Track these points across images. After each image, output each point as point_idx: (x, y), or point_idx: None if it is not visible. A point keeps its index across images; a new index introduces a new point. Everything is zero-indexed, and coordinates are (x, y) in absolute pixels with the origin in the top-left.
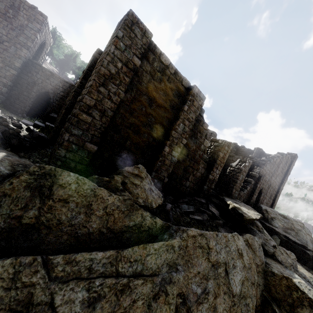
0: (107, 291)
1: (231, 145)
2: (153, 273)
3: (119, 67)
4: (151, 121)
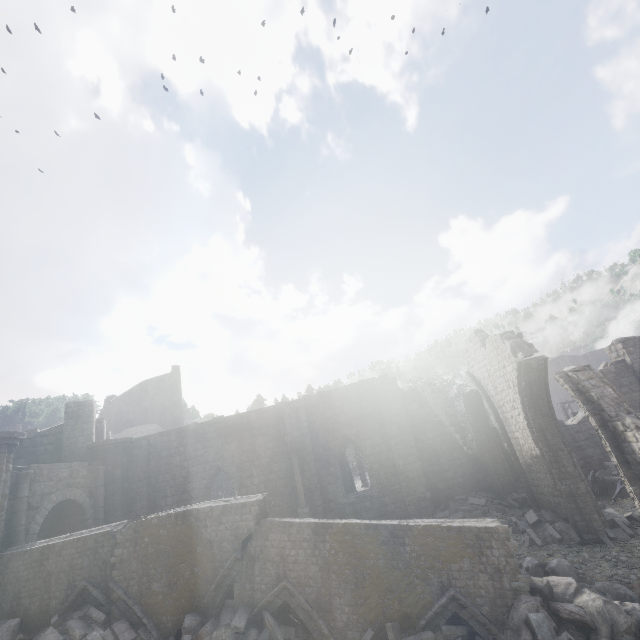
0: None
1: (17, 426)
2: None
3: None
4: None
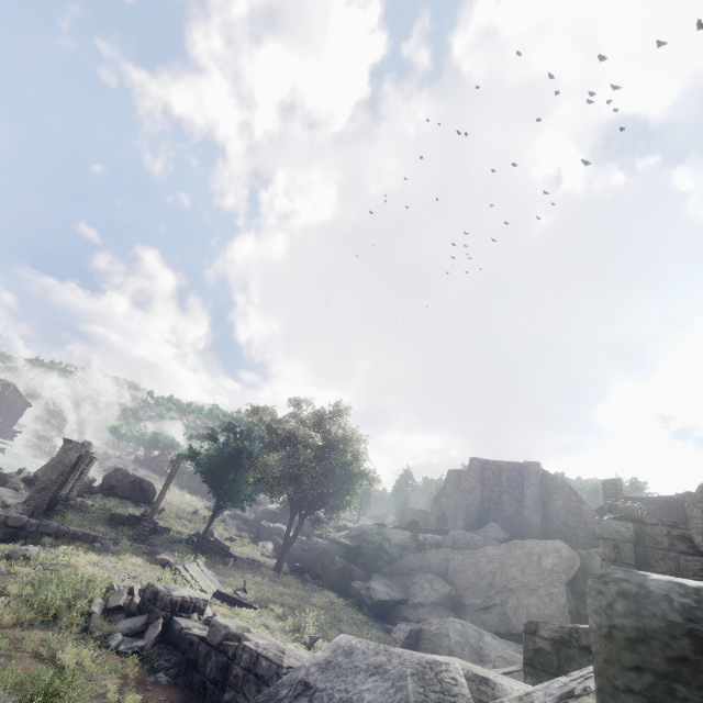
0: (468, 557)
1: (616, 481)
2: (489, 556)
3: (474, 482)
4: (506, 498)
